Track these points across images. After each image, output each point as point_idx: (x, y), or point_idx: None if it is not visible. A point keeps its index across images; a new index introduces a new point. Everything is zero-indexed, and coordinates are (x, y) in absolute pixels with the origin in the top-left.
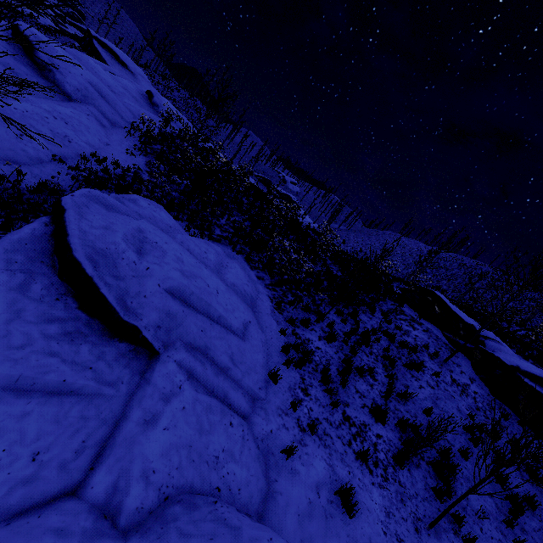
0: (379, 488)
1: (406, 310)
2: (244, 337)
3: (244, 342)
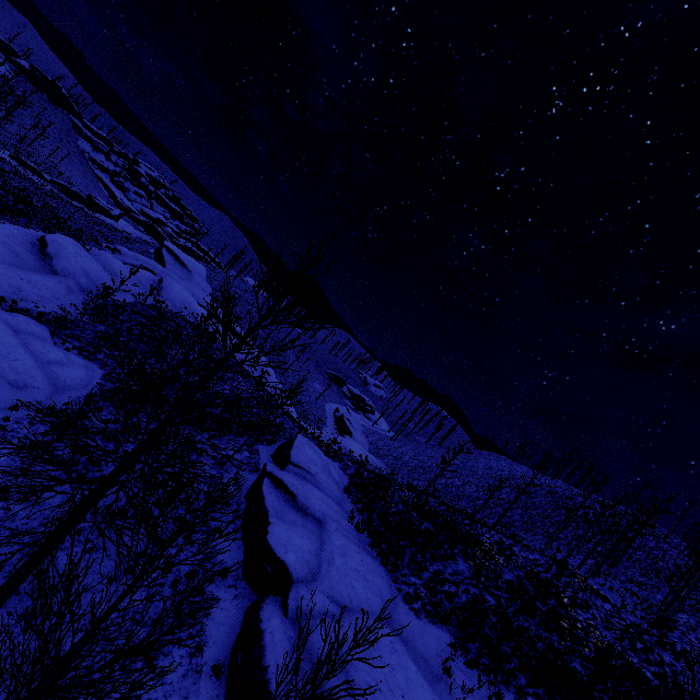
0: (10, 459)
1: (260, 447)
2: (18, 388)
3: (14, 389)
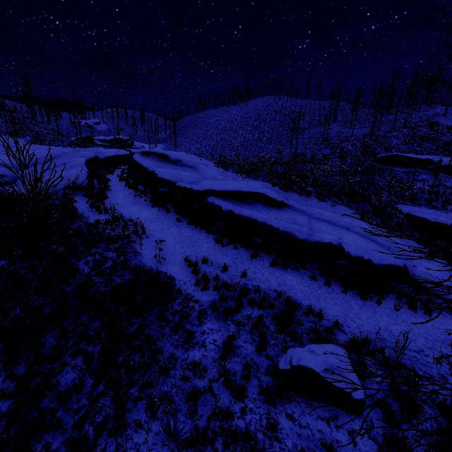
0: None
1: (400, 170)
2: None
3: None
